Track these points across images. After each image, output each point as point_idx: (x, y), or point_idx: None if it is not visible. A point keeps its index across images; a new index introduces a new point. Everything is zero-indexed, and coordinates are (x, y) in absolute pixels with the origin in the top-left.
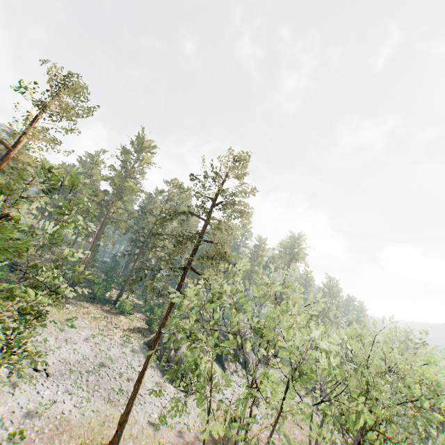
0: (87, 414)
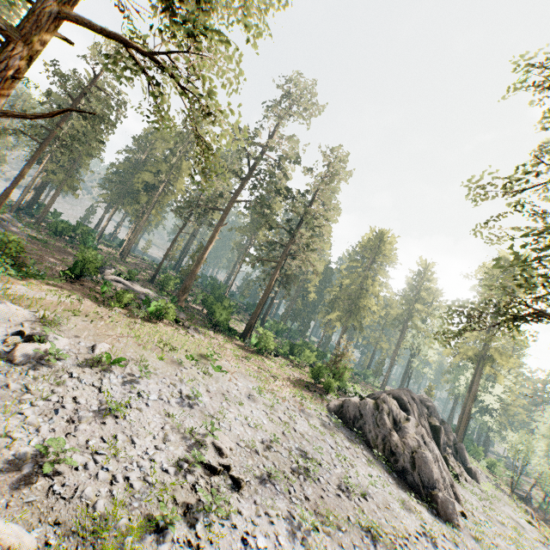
0: None
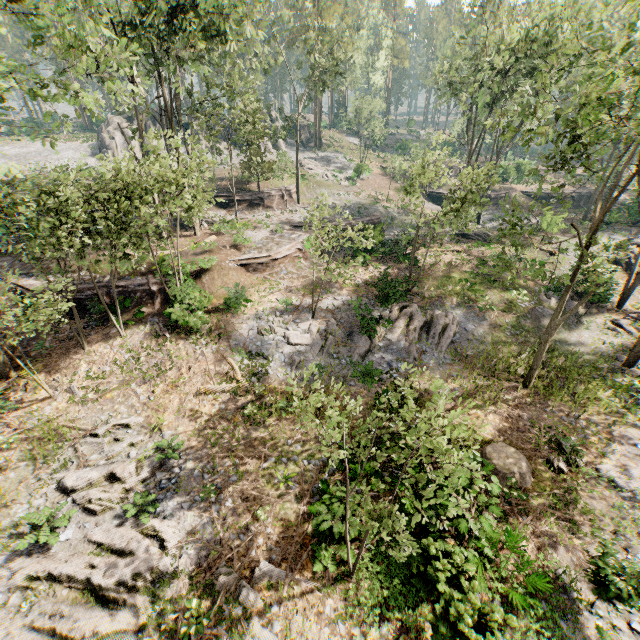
0: None
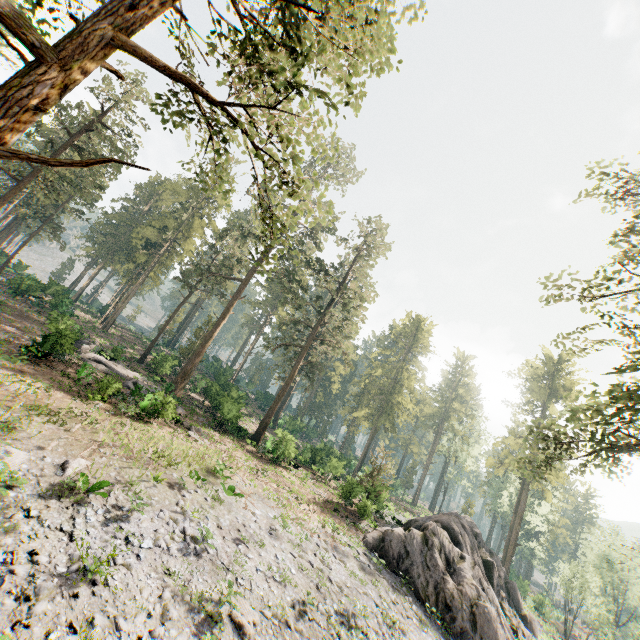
0: None
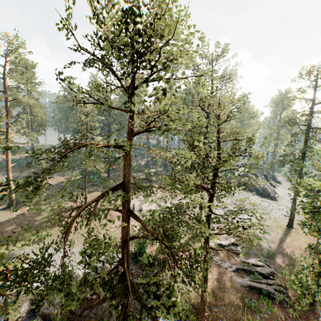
0: (266, 220)
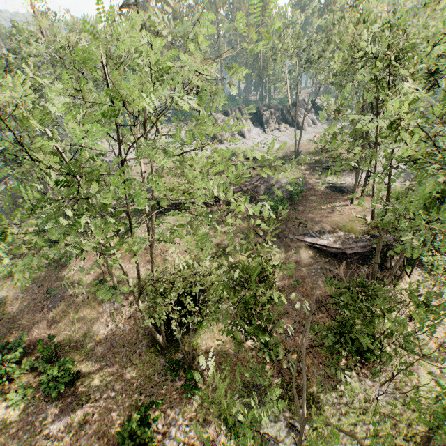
0: None
